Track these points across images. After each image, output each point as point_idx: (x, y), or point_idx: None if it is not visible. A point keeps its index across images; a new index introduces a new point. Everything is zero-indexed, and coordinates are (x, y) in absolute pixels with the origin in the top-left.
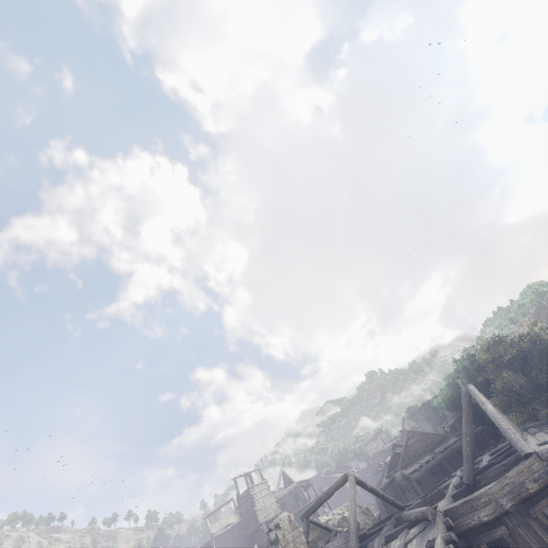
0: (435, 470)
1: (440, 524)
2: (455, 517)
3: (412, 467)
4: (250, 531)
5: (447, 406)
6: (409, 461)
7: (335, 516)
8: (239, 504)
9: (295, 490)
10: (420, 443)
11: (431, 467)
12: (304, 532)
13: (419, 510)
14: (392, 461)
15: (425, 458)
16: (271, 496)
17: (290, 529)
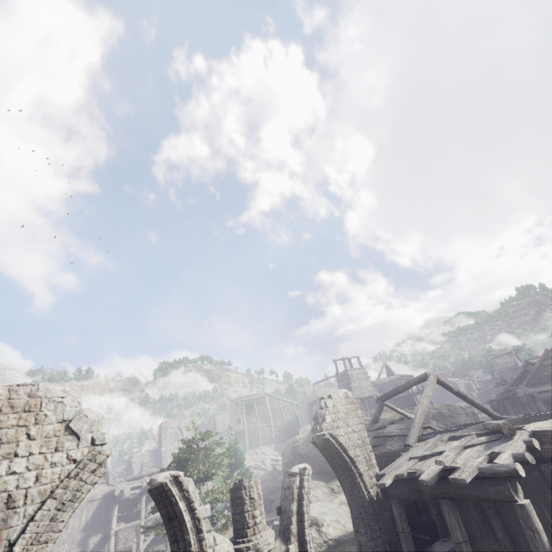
0: None
1: (518, 442)
2: (546, 441)
3: (542, 387)
4: None
5: None
6: (540, 380)
7: (430, 410)
8: (337, 380)
9: (396, 381)
10: None
11: None
12: (376, 411)
13: (496, 422)
14: (518, 377)
15: None
16: (368, 380)
17: (345, 403)
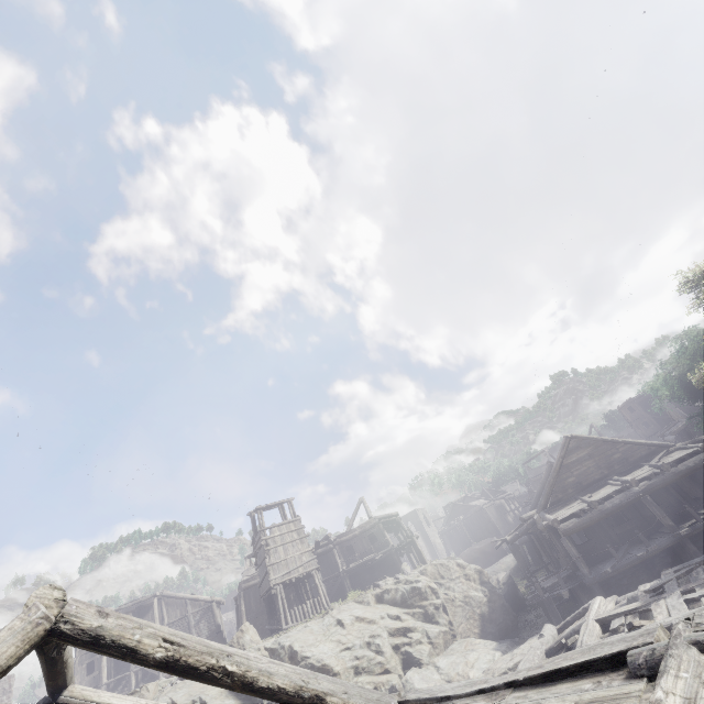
0: (624, 515)
1: None
2: None
3: (567, 507)
4: (263, 593)
5: (672, 392)
6: (564, 495)
7: (398, 586)
8: (254, 551)
9: (372, 529)
10: (595, 462)
11: (613, 512)
12: None
13: None
14: (542, 490)
15: (602, 491)
16: (304, 542)
17: None
